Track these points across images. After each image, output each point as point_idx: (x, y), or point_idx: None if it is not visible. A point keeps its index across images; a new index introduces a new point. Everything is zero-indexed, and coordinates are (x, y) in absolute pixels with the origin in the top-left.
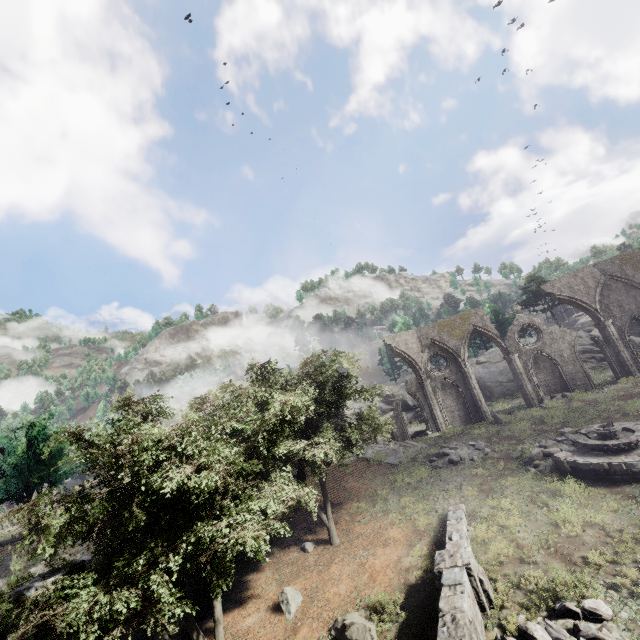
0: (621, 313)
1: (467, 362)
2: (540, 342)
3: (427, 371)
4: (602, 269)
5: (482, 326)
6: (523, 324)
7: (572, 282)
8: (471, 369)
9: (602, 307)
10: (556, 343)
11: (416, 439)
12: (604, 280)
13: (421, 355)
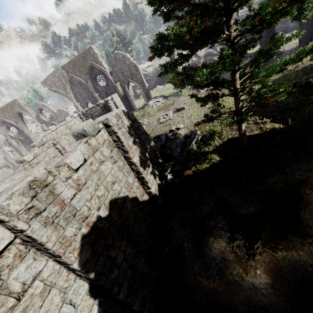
0: (82, 99)
1: (26, 129)
2: (51, 117)
3: (10, 135)
4: (66, 70)
5: (21, 110)
6: (40, 108)
7: (54, 80)
8: (29, 132)
9: (73, 95)
10: (58, 117)
11: (20, 165)
12: (69, 78)
13: (2, 128)
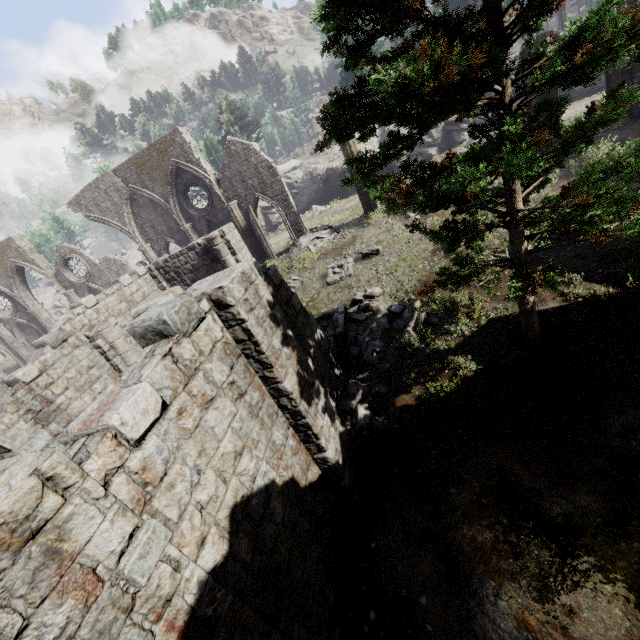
0: (156, 236)
1: (31, 301)
2: (88, 276)
3: None
4: (124, 178)
5: (23, 261)
6: (64, 256)
7: (97, 198)
8: (38, 308)
9: (138, 229)
10: (104, 275)
11: None
12: (129, 194)
13: None
